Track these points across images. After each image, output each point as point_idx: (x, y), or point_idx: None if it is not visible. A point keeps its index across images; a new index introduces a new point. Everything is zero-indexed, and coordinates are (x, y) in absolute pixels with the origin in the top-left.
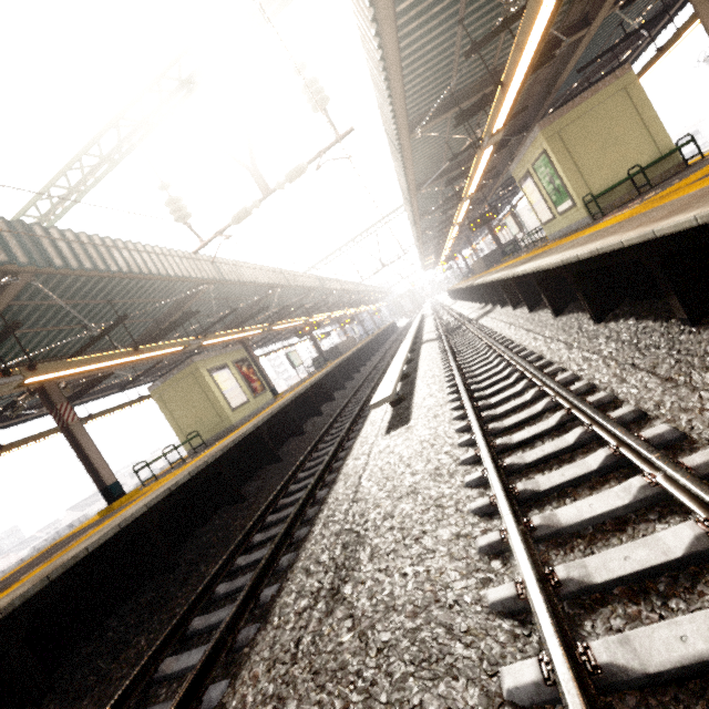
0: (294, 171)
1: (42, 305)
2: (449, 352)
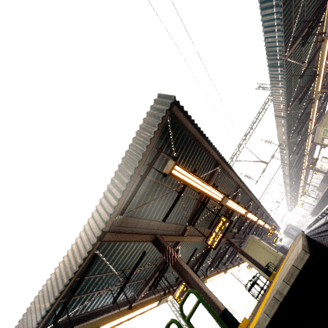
0: (272, 156)
1: None
2: None
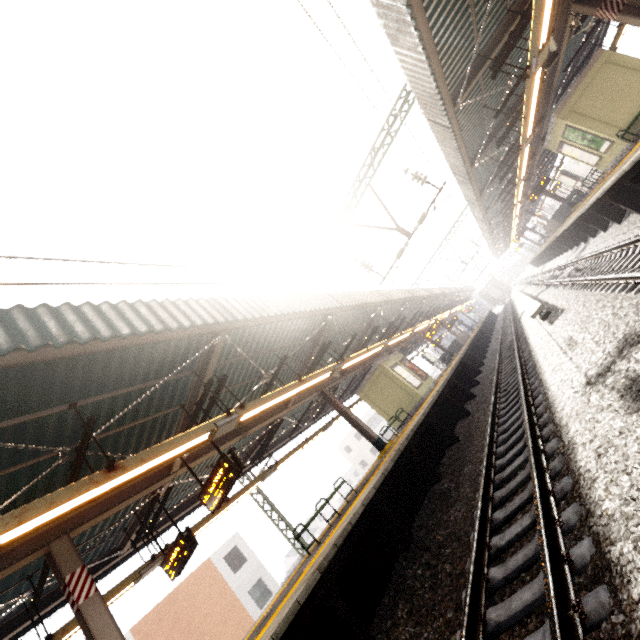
0: (421, 218)
1: (325, 337)
2: (566, 279)
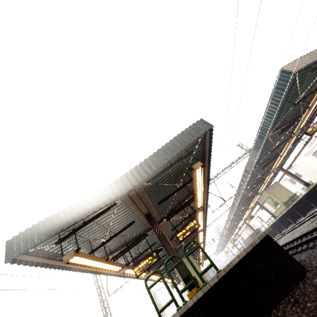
0: (230, 197)
1: None
2: None
